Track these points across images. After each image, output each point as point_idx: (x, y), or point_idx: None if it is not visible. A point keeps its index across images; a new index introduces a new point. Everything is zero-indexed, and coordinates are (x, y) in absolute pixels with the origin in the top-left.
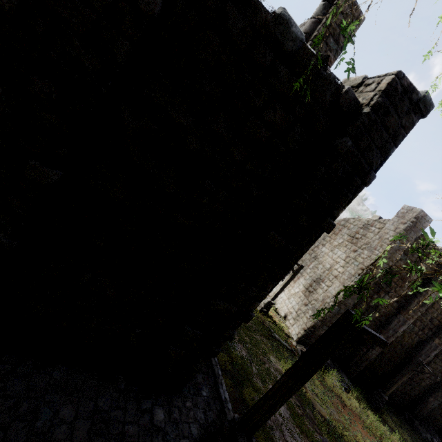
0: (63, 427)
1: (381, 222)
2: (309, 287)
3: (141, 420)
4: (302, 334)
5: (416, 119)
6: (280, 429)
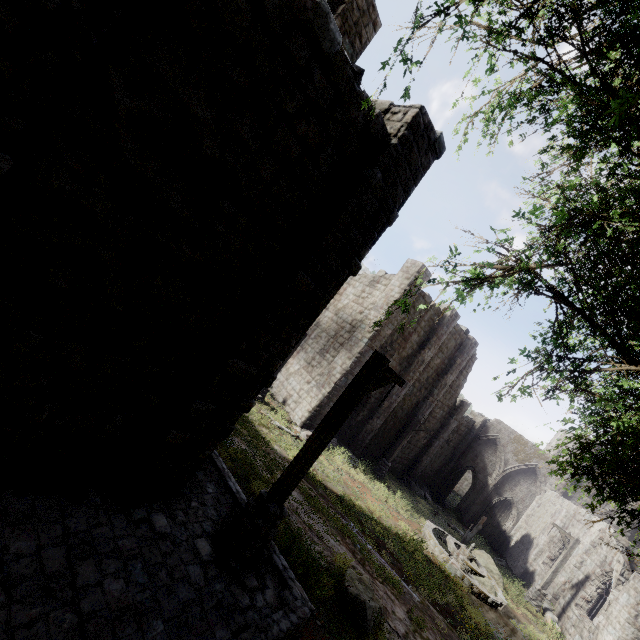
0: (24, 561)
1: (387, 278)
2: (312, 361)
3: (137, 531)
4: (307, 417)
5: (432, 160)
6: (297, 512)
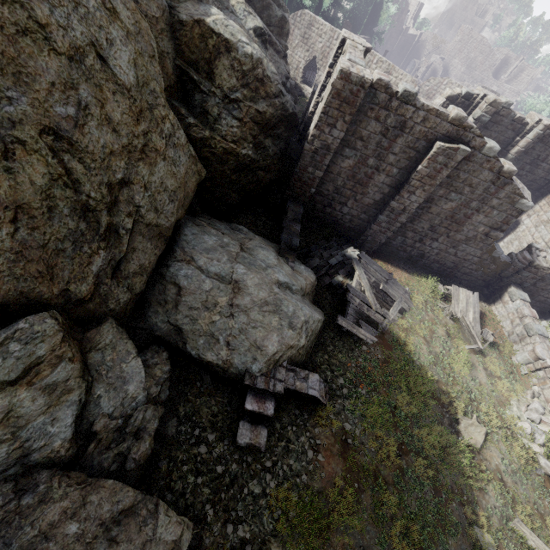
0: None
1: None
2: None
3: None
4: None
5: None
6: None
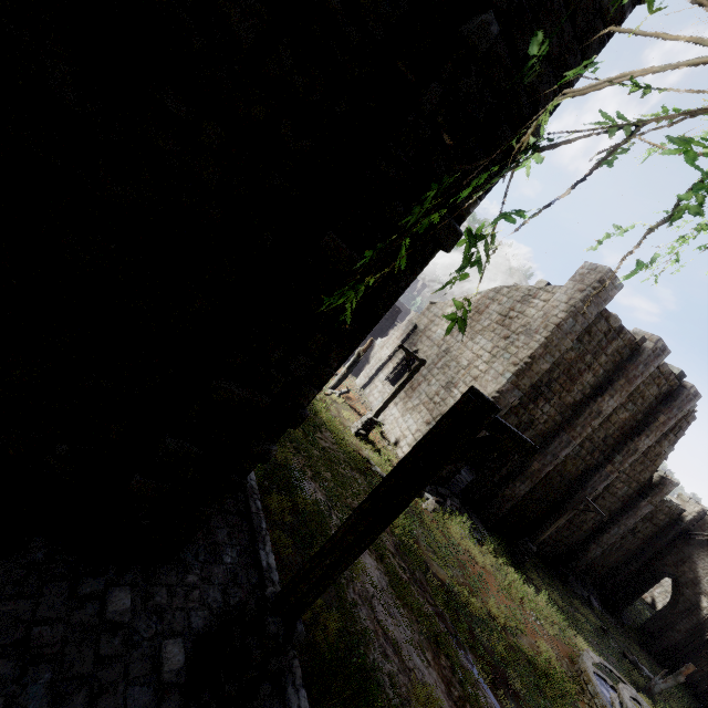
0: None
1: (549, 291)
2: (435, 397)
3: (76, 614)
4: None
5: (630, 4)
6: (369, 604)
